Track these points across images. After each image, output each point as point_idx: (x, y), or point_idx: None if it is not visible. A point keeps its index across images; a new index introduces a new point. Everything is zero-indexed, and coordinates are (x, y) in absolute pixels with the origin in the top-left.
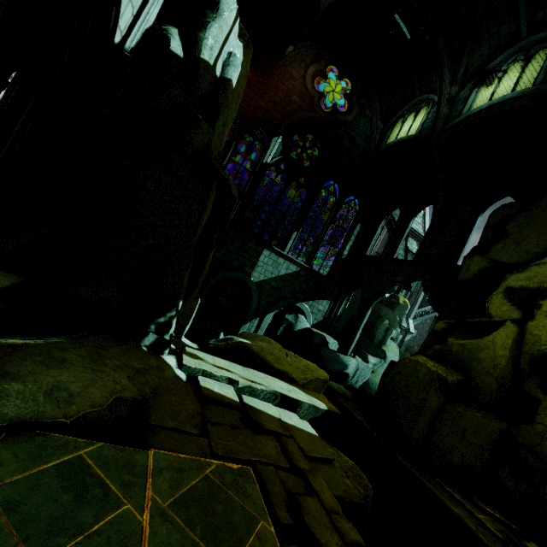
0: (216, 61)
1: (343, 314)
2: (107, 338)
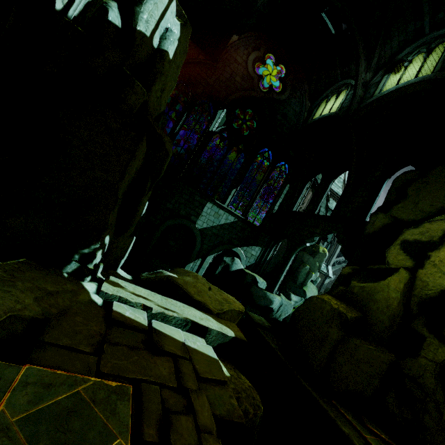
0: (153, 33)
1: (272, 259)
2: (28, 263)
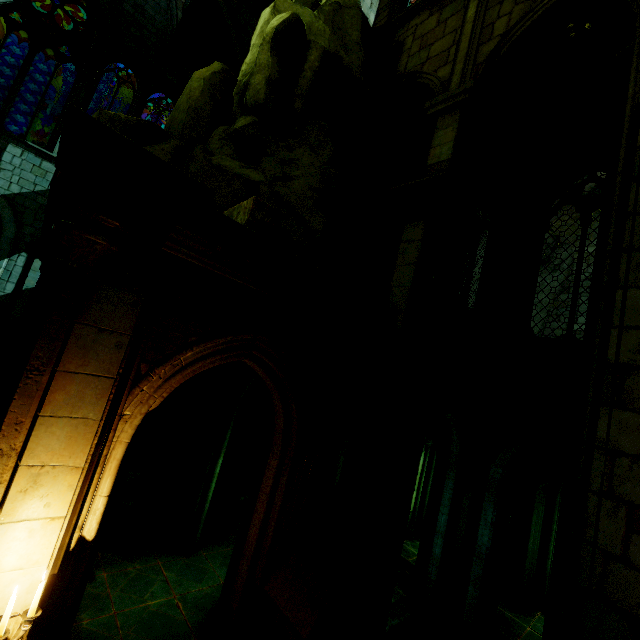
0: None
1: None
2: None
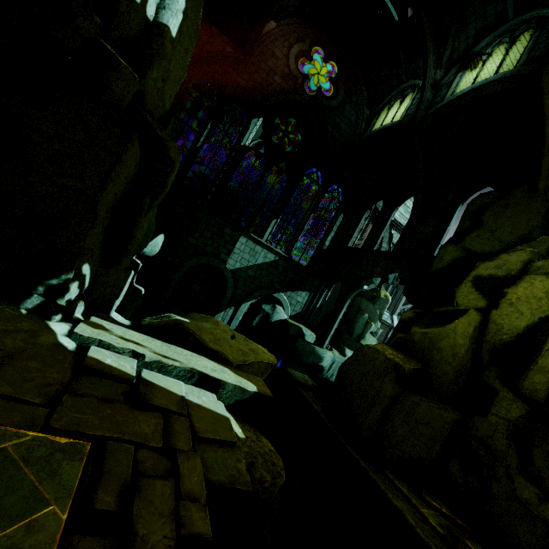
0: None
1: (323, 307)
2: None
